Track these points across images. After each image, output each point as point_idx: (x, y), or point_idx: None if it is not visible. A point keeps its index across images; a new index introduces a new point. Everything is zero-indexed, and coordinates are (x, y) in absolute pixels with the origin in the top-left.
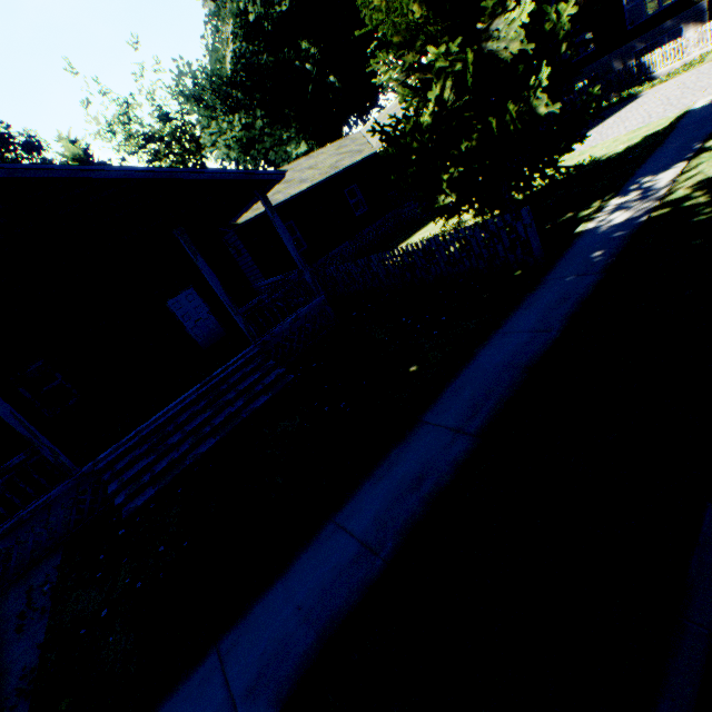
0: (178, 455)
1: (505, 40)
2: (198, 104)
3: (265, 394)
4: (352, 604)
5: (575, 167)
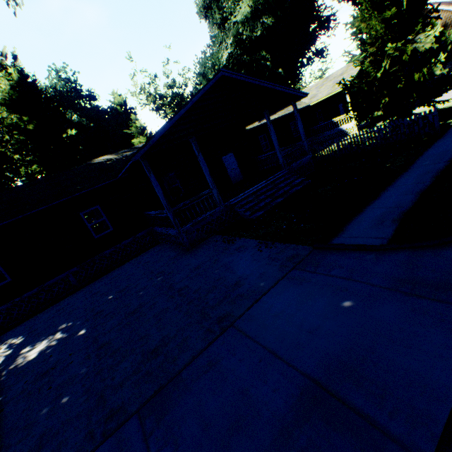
0: (268, 201)
1: (423, 43)
2: (204, 78)
3: (297, 186)
4: (424, 189)
5: (447, 100)
